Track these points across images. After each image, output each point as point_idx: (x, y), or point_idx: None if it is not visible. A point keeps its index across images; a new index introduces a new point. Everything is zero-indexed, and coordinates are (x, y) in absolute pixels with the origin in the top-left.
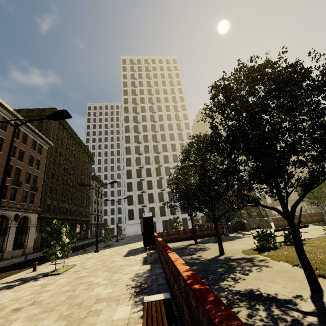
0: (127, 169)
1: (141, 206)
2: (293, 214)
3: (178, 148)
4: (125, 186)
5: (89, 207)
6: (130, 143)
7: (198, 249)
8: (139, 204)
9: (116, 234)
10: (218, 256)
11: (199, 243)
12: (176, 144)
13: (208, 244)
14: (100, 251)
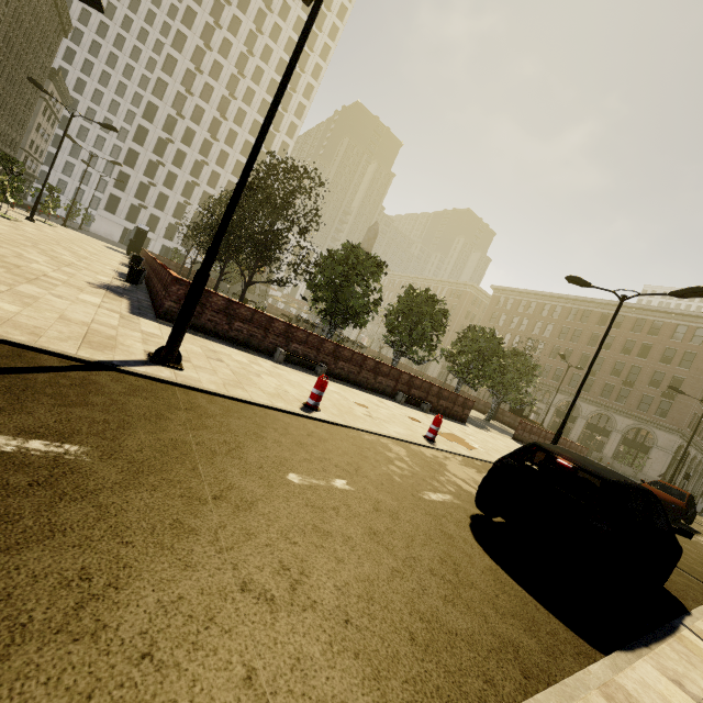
0: (140, 124)
1: (138, 202)
2: None
3: None
4: (122, 151)
5: (23, 132)
6: (171, 76)
7: None
8: (136, 198)
9: (83, 219)
10: None
11: None
12: None
13: None
14: (68, 228)
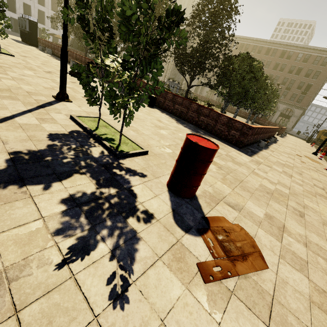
0: None
1: None
2: None
3: None
4: None
5: None
6: None
7: None
8: None
9: None
10: None
11: None
12: None
13: None
14: None
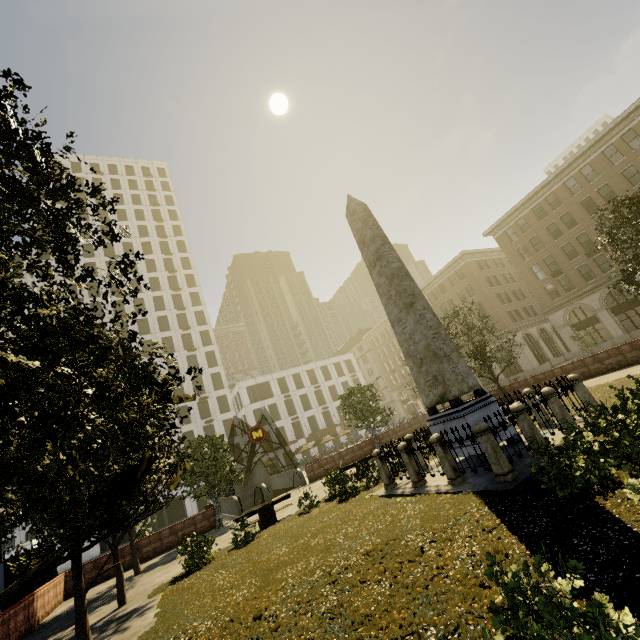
0: None
1: None
2: (77, 570)
3: (178, 346)
4: None
5: None
6: None
7: (112, 597)
8: None
9: None
10: (103, 619)
11: (142, 572)
12: (174, 337)
13: (150, 573)
14: None
